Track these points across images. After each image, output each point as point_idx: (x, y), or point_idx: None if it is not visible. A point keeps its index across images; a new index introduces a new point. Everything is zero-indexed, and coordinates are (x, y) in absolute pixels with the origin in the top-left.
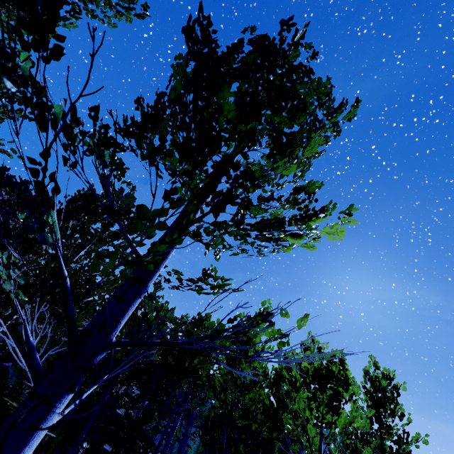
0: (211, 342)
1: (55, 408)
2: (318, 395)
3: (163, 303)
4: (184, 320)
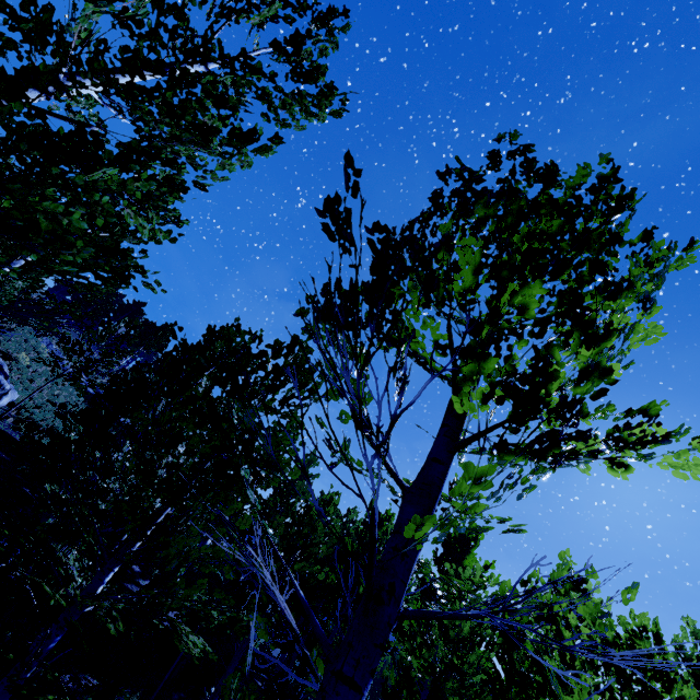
0: (510, 619)
1: (364, 697)
2: (617, 690)
3: (332, 494)
4: (352, 517)
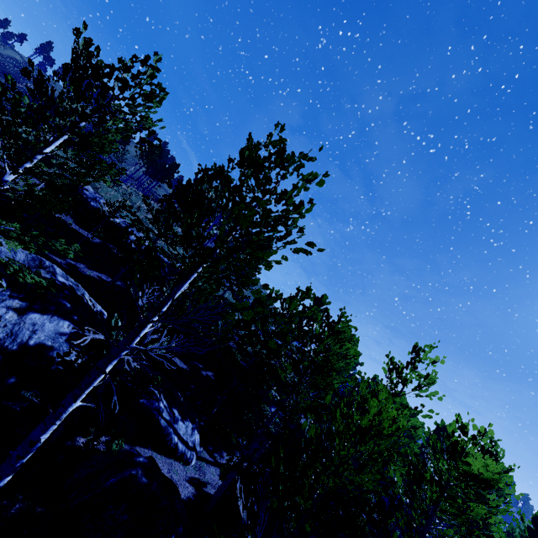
0: None
1: None
2: None
3: None
4: None
